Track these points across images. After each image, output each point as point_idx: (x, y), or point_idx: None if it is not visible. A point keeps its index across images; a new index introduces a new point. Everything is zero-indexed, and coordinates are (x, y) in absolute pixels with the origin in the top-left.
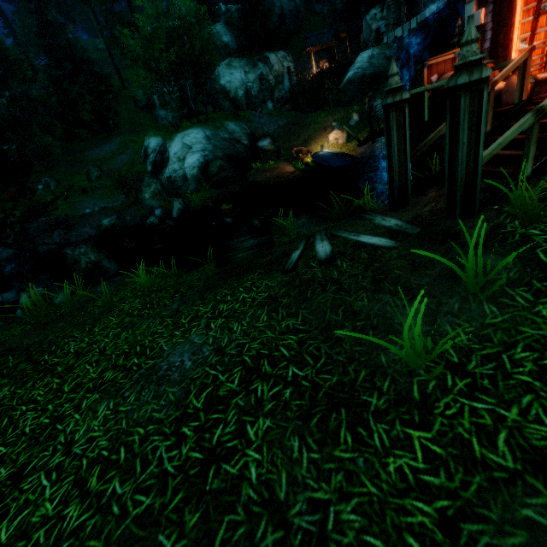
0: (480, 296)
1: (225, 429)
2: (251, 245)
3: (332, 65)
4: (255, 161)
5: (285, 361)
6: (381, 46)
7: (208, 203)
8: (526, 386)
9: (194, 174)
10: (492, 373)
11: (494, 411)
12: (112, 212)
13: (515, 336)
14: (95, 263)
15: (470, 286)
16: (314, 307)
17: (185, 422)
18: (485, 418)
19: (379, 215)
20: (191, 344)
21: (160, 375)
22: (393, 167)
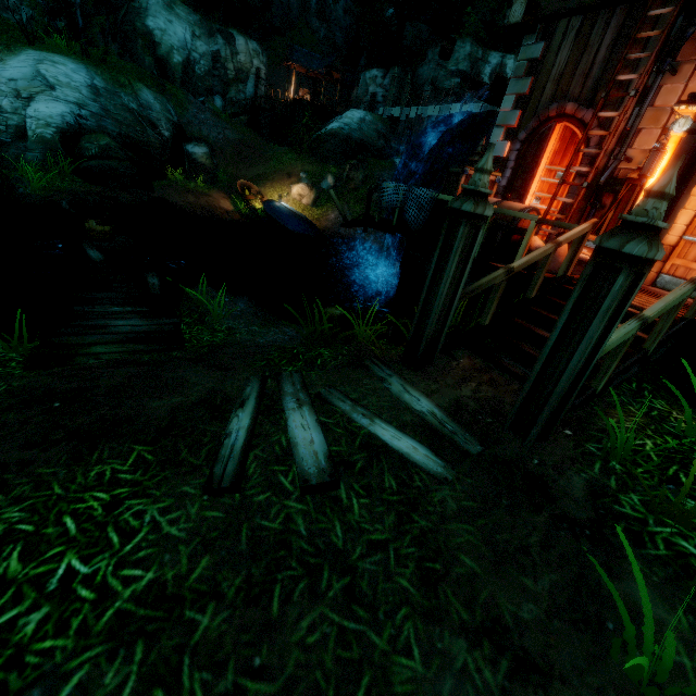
0: None
1: None
2: (132, 331)
3: (313, 101)
4: (175, 170)
5: None
6: (376, 115)
7: (61, 201)
8: None
9: (45, 136)
10: None
11: None
12: None
13: None
14: None
15: (643, 684)
16: (292, 668)
17: None
18: None
19: (395, 376)
20: None
21: None
22: (433, 307)
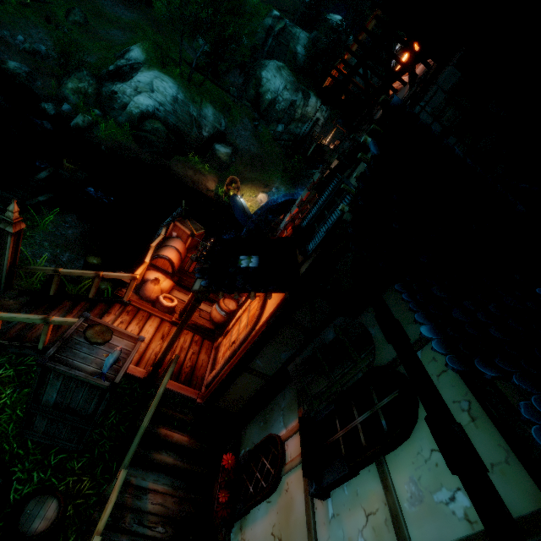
0: None
1: None
2: None
3: None
4: (198, 154)
5: None
6: None
7: (102, 145)
8: None
9: (133, 112)
10: None
11: None
12: (31, 63)
13: None
14: None
15: None
16: None
17: None
18: None
19: None
20: None
21: None
22: None
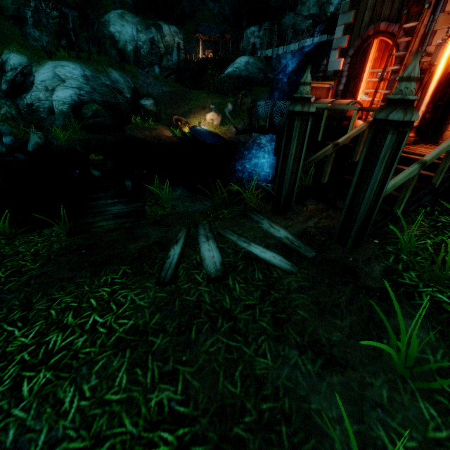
0: (411, 383)
1: None
2: (119, 212)
3: (215, 57)
4: (136, 117)
5: None
6: (256, 58)
7: (76, 146)
8: None
9: (63, 110)
10: None
11: None
12: None
13: None
14: None
15: (400, 368)
16: (201, 361)
17: None
18: None
19: (265, 219)
20: None
21: None
22: (285, 174)
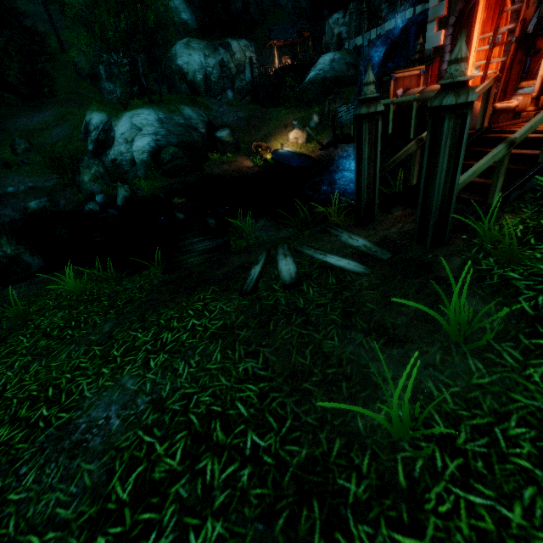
0: (464, 347)
1: (158, 541)
2: (205, 249)
3: (294, 62)
4: (213, 152)
5: (242, 424)
6: (342, 51)
7: (159, 193)
8: (527, 475)
9: (143, 159)
10: (486, 451)
11: (495, 510)
12: (42, 193)
13: (507, 404)
14: (11, 258)
15: (453, 335)
16: (278, 344)
17: (103, 527)
18: (486, 520)
19: (345, 232)
20: (122, 390)
21: (74, 440)
22: (362, 182)
